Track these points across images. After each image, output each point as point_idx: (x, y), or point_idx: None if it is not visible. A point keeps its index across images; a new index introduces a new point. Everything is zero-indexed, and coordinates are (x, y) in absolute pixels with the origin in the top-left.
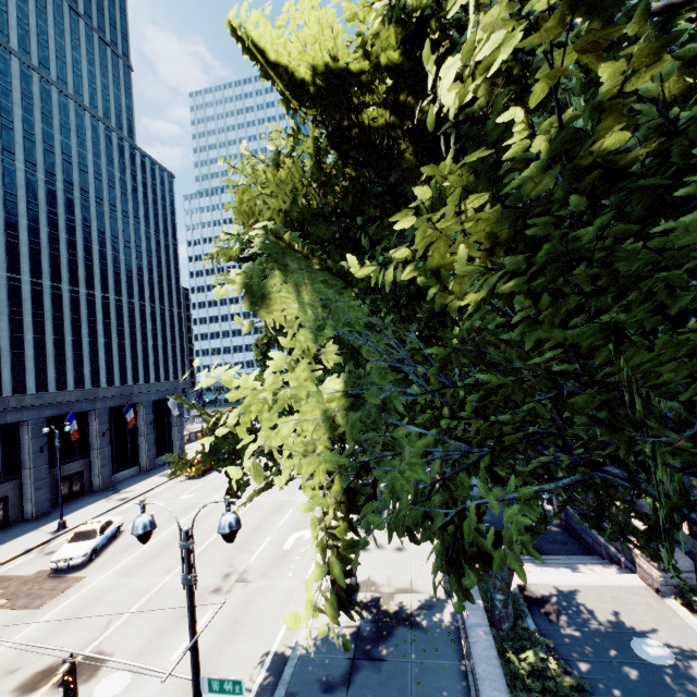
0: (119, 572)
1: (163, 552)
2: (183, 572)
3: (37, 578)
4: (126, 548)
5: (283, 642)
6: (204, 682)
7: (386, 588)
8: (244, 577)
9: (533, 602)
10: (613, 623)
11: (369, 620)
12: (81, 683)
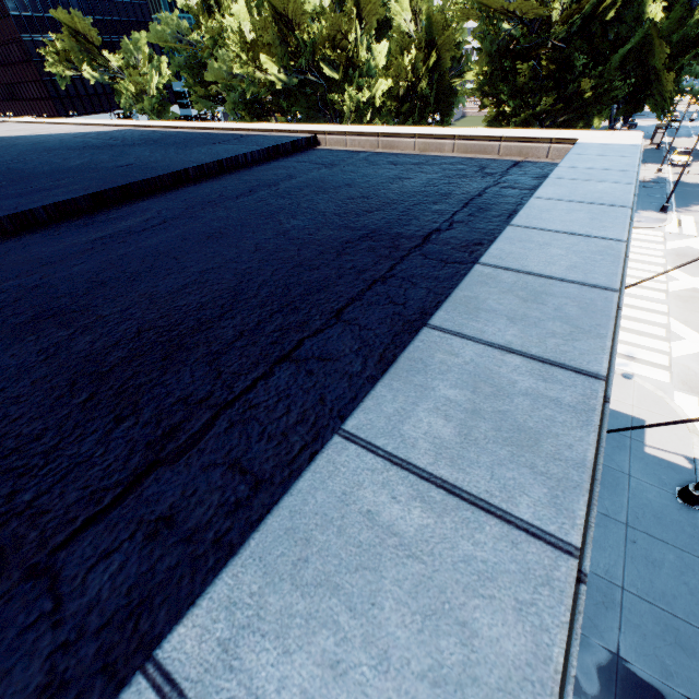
0: None
1: None
2: None
3: None
4: None
5: None
6: None
7: None
8: None
9: None
10: None
11: None
12: None
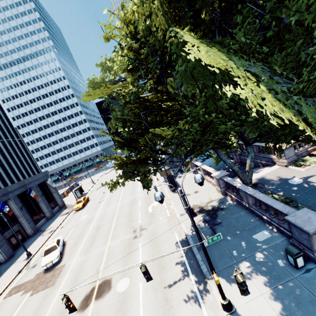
0: (81, 254)
1: (95, 238)
2: (184, 206)
3: (39, 277)
4: (74, 246)
5: (179, 237)
6: (205, 242)
7: (202, 204)
8: (142, 228)
9: (253, 186)
10: (280, 180)
11: (205, 215)
12: (107, 292)
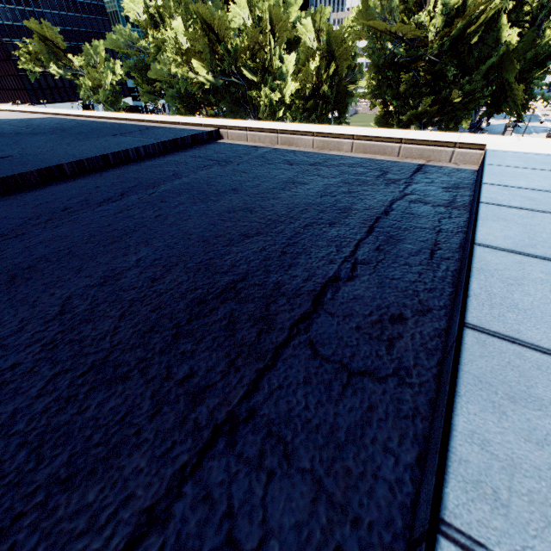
0: None
1: None
2: None
3: None
4: None
5: None
6: None
7: None
8: None
9: None
10: None
11: None
12: None
